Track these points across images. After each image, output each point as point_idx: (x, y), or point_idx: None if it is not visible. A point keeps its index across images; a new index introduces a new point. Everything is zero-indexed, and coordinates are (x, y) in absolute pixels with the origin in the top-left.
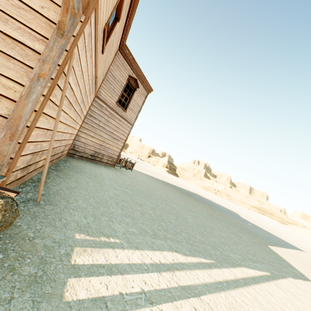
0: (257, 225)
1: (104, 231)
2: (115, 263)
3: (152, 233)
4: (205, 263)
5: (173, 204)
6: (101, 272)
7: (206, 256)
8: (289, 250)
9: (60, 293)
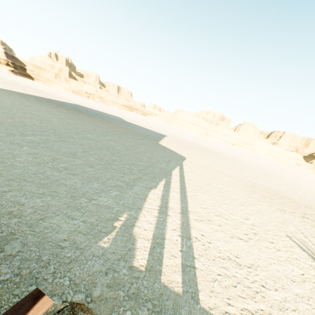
0: (138, 125)
1: (106, 216)
2: (152, 235)
3: (124, 184)
4: (165, 184)
5: (88, 134)
6: (159, 251)
7: (159, 178)
8: (164, 139)
9: (174, 294)
